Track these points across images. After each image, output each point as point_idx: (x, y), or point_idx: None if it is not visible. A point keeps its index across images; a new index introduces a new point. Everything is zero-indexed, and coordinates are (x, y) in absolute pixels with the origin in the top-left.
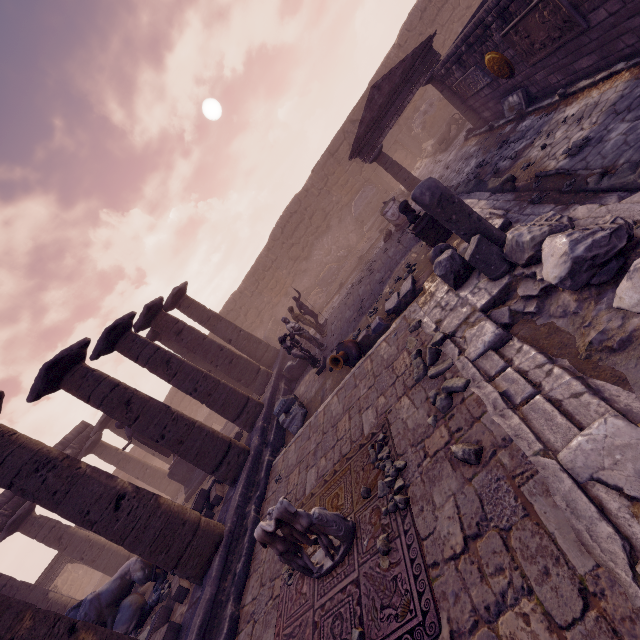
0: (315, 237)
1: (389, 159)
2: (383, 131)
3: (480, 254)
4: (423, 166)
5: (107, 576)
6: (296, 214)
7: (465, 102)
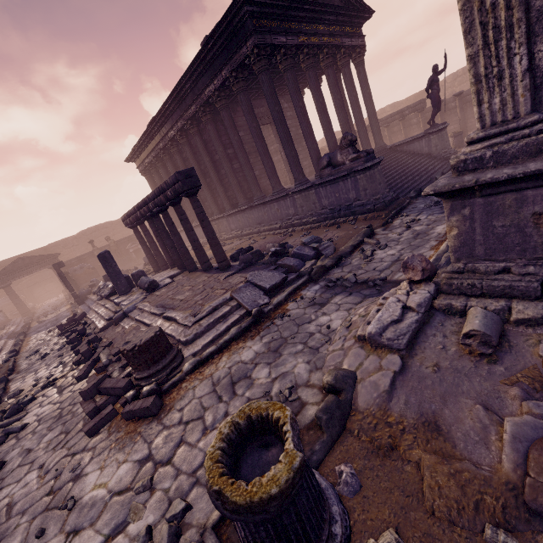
0: None
1: (12, 291)
2: (15, 278)
3: None
4: (58, 297)
5: None
6: None
7: None
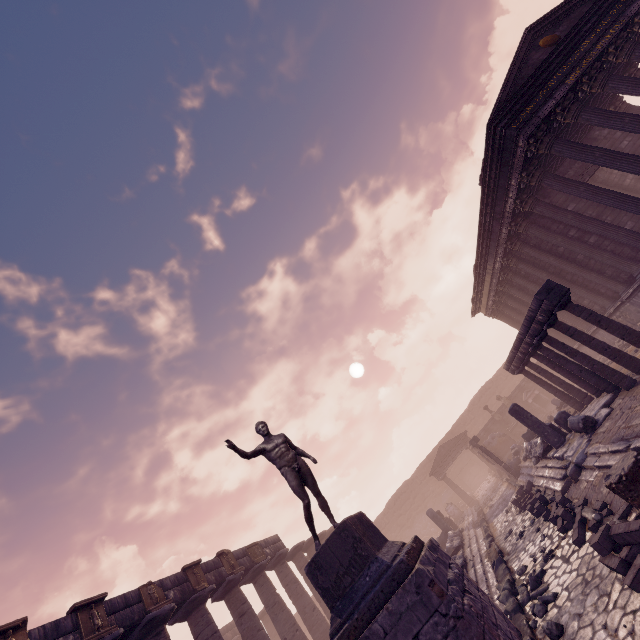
0: (416, 512)
1: (449, 480)
2: (446, 466)
3: (442, 537)
4: (487, 480)
5: None
6: (405, 493)
7: (486, 461)
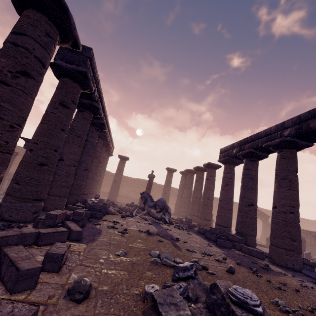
0: None
1: None
2: None
3: (309, 254)
4: None
5: (9, 175)
6: None
7: (265, 233)
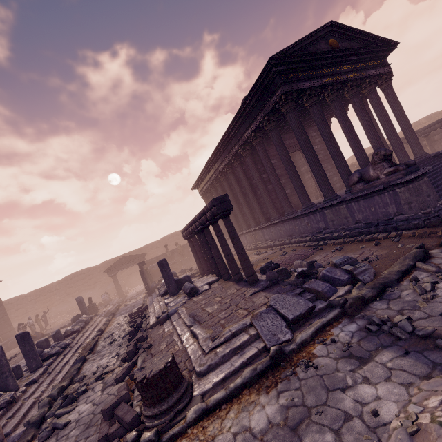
0: (85, 289)
1: (116, 279)
2: (119, 270)
3: (76, 317)
4: (143, 284)
5: None
6: (84, 274)
7: None
